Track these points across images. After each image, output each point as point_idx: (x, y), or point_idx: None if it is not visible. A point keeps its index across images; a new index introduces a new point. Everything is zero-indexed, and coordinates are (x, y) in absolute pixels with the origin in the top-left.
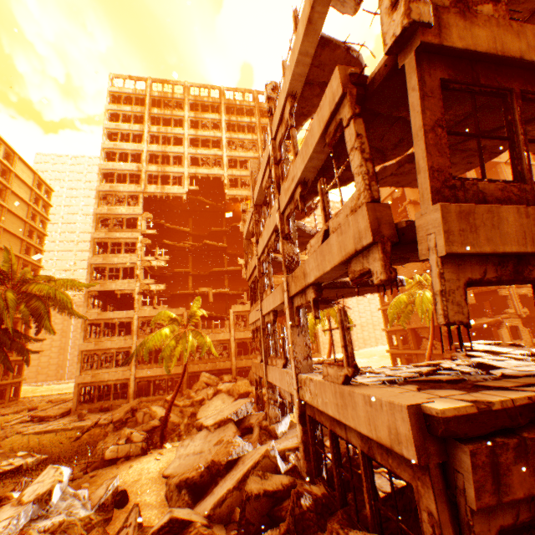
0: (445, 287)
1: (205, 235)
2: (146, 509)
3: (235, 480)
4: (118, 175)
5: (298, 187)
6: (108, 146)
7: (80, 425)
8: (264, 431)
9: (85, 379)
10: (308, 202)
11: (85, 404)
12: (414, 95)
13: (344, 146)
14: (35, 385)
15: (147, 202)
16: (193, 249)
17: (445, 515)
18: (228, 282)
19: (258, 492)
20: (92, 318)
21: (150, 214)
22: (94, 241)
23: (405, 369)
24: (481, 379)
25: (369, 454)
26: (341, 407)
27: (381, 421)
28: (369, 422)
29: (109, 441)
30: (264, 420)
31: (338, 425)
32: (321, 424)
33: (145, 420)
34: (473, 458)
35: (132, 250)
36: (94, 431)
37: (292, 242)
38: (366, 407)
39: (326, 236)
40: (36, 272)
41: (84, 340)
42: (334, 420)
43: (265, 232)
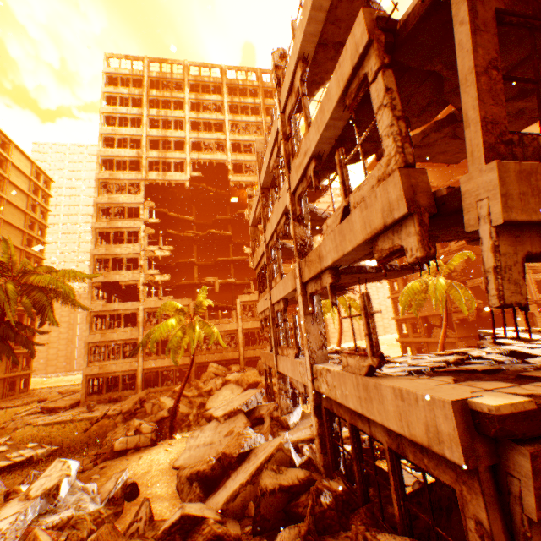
0: (501, 263)
1: (209, 224)
2: (157, 501)
3: (248, 474)
4: (117, 162)
5: (312, 162)
6: (106, 132)
7: (89, 416)
8: (275, 422)
9: (93, 371)
10: (322, 180)
11: (94, 395)
12: (462, 30)
13: (365, 112)
14: (45, 377)
15: (149, 190)
16: (197, 238)
17: (498, 525)
18: (234, 271)
19: (273, 488)
20: (97, 309)
21: (152, 202)
22: (95, 231)
23: (428, 358)
24: (521, 368)
25: (398, 451)
26: (364, 400)
27: (416, 418)
28: (399, 418)
29: (118, 432)
30: (275, 411)
31: (359, 418)
32: (339, 417)
33: (153, 411)
34: (534, 462)
35: (135, 240)
36: (104, 422)
37: (305, 225)
38: (396, 401)
39: (345, 213)
40: (39, 265)
41: (89, 332)
42: (355, 414)
43: (273, 216)
